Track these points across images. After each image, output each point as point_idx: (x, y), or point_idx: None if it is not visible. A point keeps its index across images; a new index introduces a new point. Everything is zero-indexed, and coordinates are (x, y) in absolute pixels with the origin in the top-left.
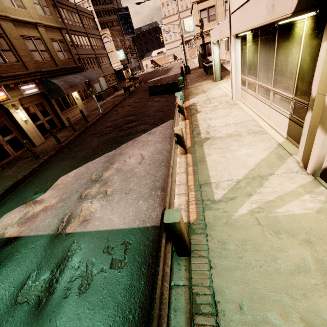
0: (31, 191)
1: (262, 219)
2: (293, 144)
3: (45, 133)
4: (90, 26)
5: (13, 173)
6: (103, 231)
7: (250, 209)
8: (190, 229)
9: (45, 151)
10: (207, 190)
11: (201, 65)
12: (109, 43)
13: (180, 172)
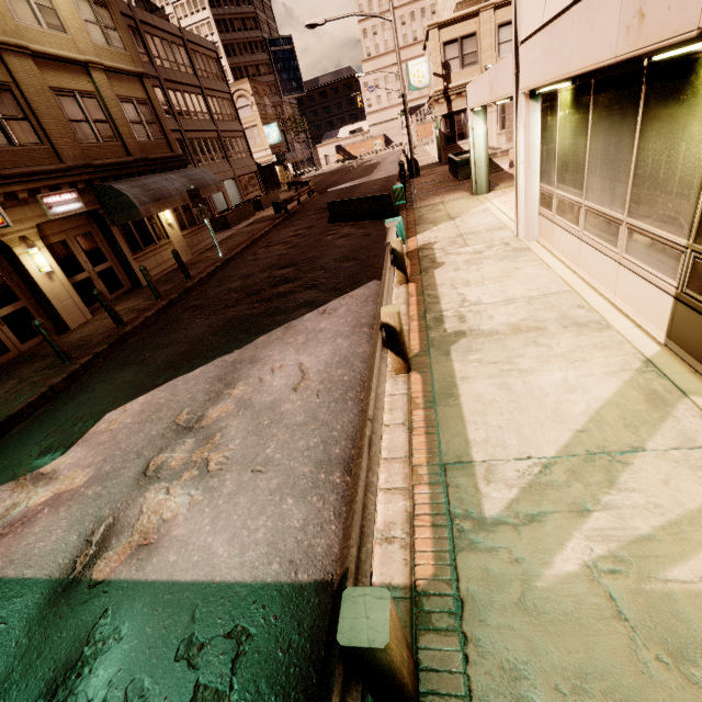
0: (36, 447)
1: (629, 602)
2: (686, 364)
3: (93, 299)
4: (210, 73)
5: (4, 396)
6: (184, 586)
7: (587, 560)
8: (418, 610)
9: (86, 343)
10: (462, 485)
11: (443, 159)
12: (249, 109)
13: (393, 424)
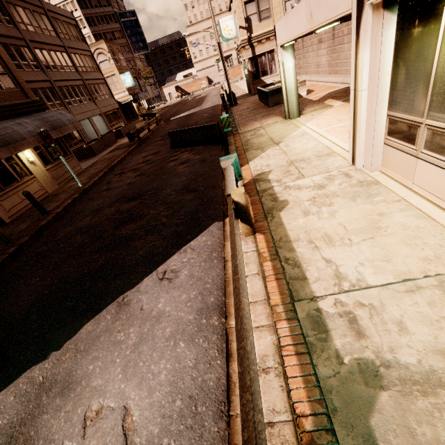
0: None
1: None
2: None
3: None
4: (71, 36)
5: None
6: None
7: None
8: None
9: None
10: None
11: (252, 91)
12: (107, 62)
13: None
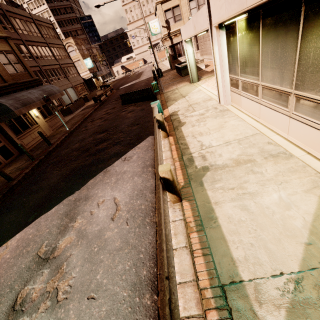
0: None
1: None
2: None
3: None
4: (50, 35)
5: None
6: None
7: None
8: None
9: None
10: (242, 309)
11: (172, 67)
12: (74, 52)
13: (179, 248)
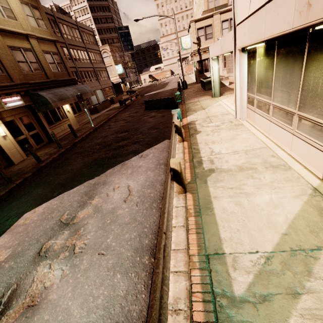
0: None
1: None
2: None
3: None
4: (90, 41)
5: None
6: None
7: None
8: None
9: (21, 172)
10: (219, 271)
11: (198, 81)
12: (108, 57)
13: (177, 226)
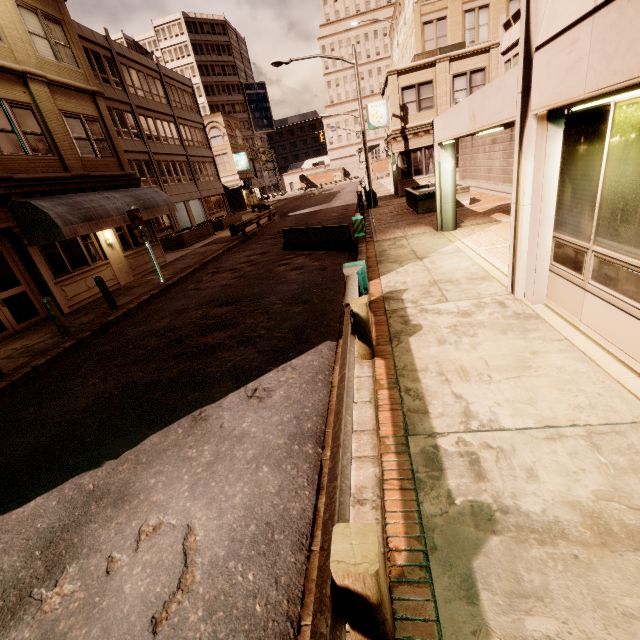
0: None
1: None
2: None
3: None
4: (184, 105)
5: None
6: None
7: None
8: None
9: None
10: None
11: (399, 192)
12: (221, 138)
13: None
